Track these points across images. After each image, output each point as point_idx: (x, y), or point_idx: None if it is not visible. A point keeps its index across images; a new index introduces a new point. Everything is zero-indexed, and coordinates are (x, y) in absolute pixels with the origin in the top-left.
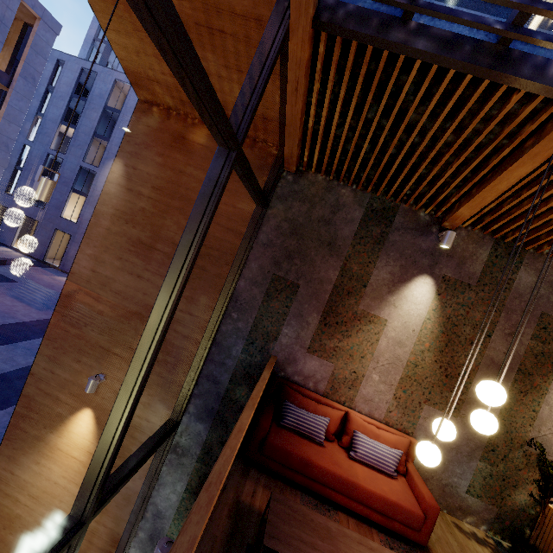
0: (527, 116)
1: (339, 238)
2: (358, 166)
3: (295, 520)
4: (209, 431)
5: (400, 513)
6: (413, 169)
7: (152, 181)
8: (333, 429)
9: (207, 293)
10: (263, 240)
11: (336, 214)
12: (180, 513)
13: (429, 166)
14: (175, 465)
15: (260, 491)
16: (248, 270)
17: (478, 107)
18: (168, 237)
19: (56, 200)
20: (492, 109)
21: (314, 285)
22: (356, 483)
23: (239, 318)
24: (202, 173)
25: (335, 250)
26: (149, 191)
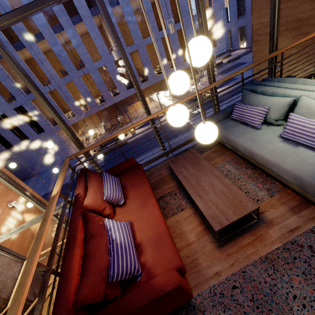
0: None
1: None
2: None
3: None
4: None
5: None
6: None
7: None
8: None
9: None
10: None
11: None
12: None
13: None
14: None
15: None
16: None
17: None
18: None
19: (249, 6)
20: None
21: None
22: None
23: None
24: None
25: None
26: None
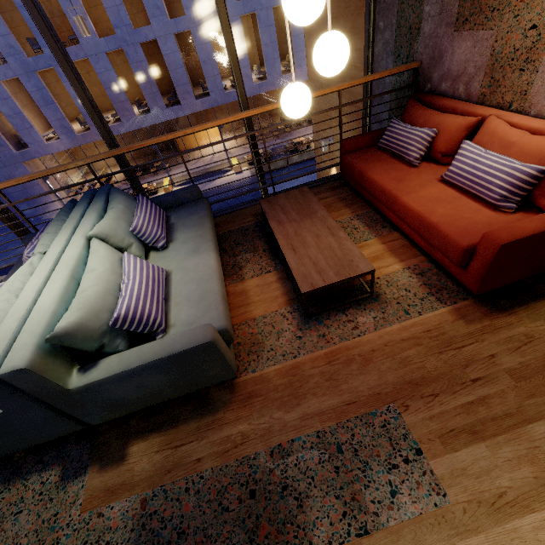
0: None
1: None
2: None
3: (295, 201)
4: None
5: (435, 238)
6: None
7: None
8: (445, 147)
9: (360, 11)
10: None
11: None
12: None
13: None
14: None
15: (332, 199)
16: None
17: None
18: None
19: None
20: None
21: None
22: (396, 197)
23: (385, 26)
24: None
25: None
26: None
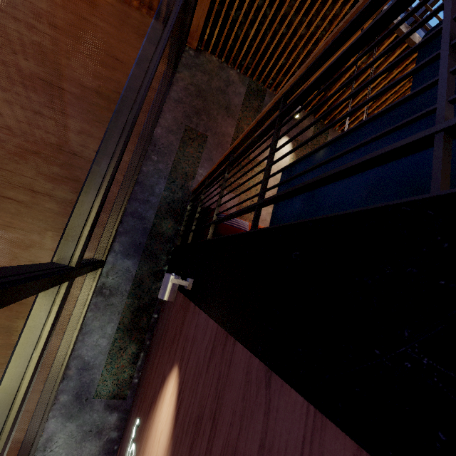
0: (342, 19)
1: (232, 105)
2: (246, 48)
3: None
4: (139, 265)
5: None
6: (277, 59)
7: (48, 18)
8: None
9: None
10: (175, 97)
11: (228, 87)
12: (112, 356)
13: (287, 56)
14: (103, 307)
15: None
16: (163, 119)
17: (321, 7)
18: (74, 77)
19: None
20: (328, 10)
21: (219, 137)
22: None
23: (159, 160)
24: (109, 26)
25: (231, 113)
26: (44, 27)
